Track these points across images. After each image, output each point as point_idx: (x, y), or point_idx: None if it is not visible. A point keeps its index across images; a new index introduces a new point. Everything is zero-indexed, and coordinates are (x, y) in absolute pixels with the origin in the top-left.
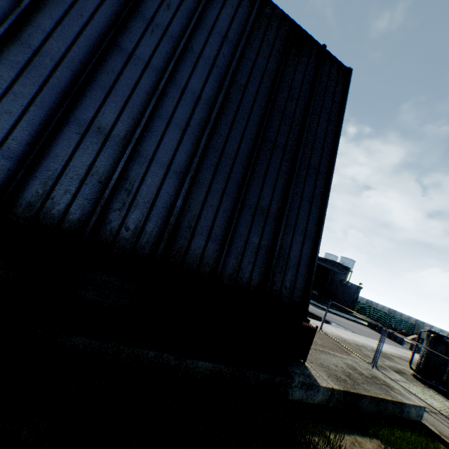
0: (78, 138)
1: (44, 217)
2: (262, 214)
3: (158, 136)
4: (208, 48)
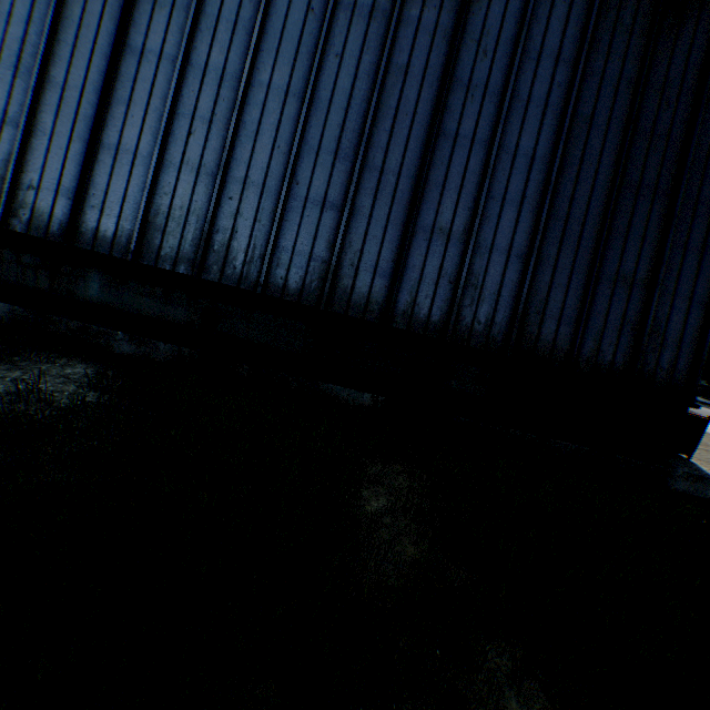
0: (426, 245)
1: (415, 322)
2: (624, 284)
3: (494, 220)
4: (536, 84)
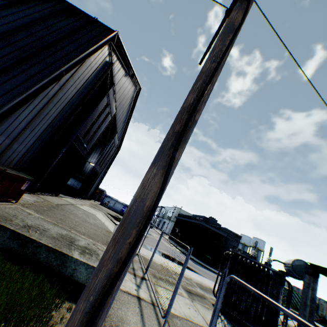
0: None
1: None
2: None
3: None
4: None
